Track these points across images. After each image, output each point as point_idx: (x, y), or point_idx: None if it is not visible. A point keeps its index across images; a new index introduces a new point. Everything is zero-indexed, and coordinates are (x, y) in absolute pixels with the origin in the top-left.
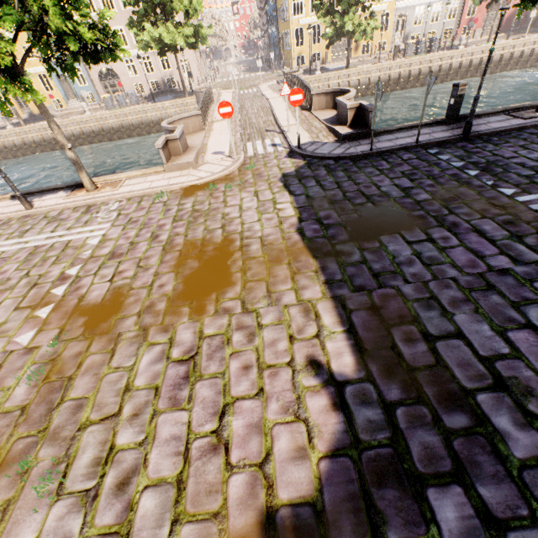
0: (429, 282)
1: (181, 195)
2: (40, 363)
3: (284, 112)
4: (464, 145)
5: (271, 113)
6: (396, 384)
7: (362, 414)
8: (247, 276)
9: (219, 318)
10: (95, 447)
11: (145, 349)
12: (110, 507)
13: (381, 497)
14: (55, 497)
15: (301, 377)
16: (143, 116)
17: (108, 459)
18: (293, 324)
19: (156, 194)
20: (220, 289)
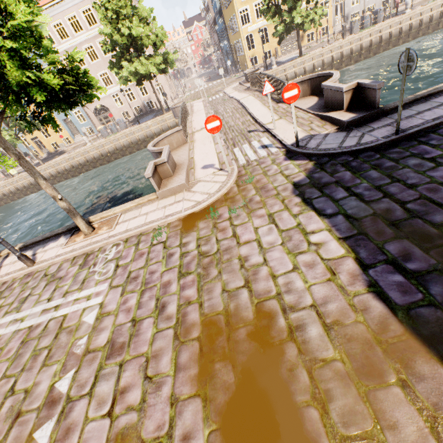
0: None
1: (180, 229)
2: None
3: (260, 109)
4: None
5: (246, 112)
6: None
7: None
8: (334, 422)
9: None
10: None
11: None
12: None
13: None
14: None
15: None
16: (131, 137)
17: None
18: None
19: (153, 231)
20: None
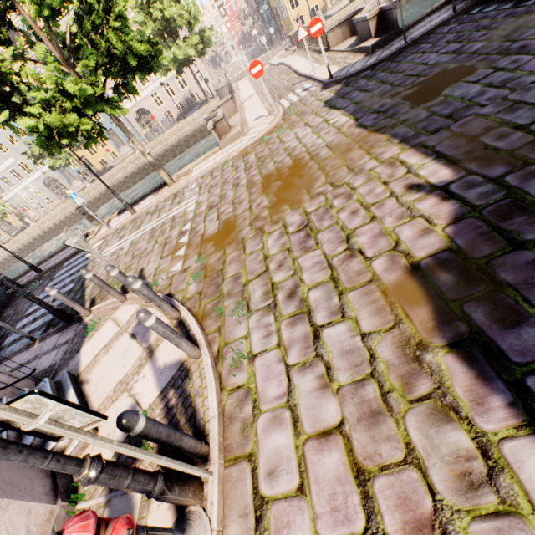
0: (508, 96)
1: (242, 156)
2: (196, 272)
3: (303, 64)
4: None
5: (291, 71)
6: (498, 166)
7: (472, 193)
8: (326, 170)
9: (316, 199)
10: (260, 288)
11: (267, 237)
12: (289, 305)
13: (510, 224)
14: (248, 315)
15: (405, 198)
16: (179, 134)
17: (273, 289)
18: (383, 176)
19: (222, 165)
20: (307, 186)
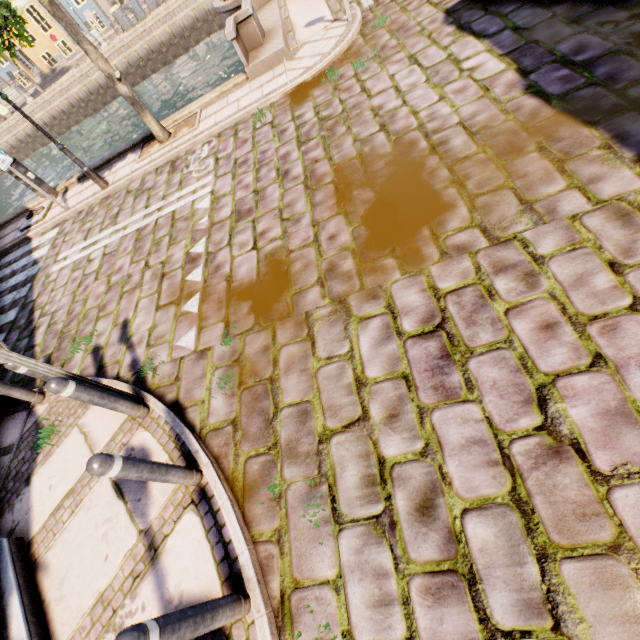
0: None
1: (289, 105)
2: (223, 367)
3: None
4: None
5: None
6: None
7: None
8: (469, 190)
9: (454, 262)
10: (356, 463)
11: (357, 327)
12: (422, 538)
13: None
14: (335, 526)
15: None
16: (171, 23)
17: (383, 476)
18: (606, 244)
19: (252, 116)
20: (431, 220)
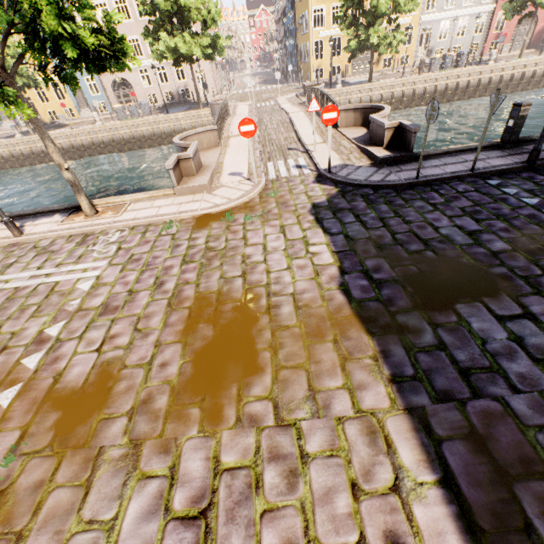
0: None
1: (192, 226)
2: None
3: (307, 128)
4: (531, 176)
5: (292, 128)
6: None
7: None
8: (279, 359)
9: (243, 433)
10: None
11: (135, 485)
12: None
13: None
14: None
15: None
16: (155, 127)
17: None
18: (355, 459)
19: (164, 223)
20: (243, 378)
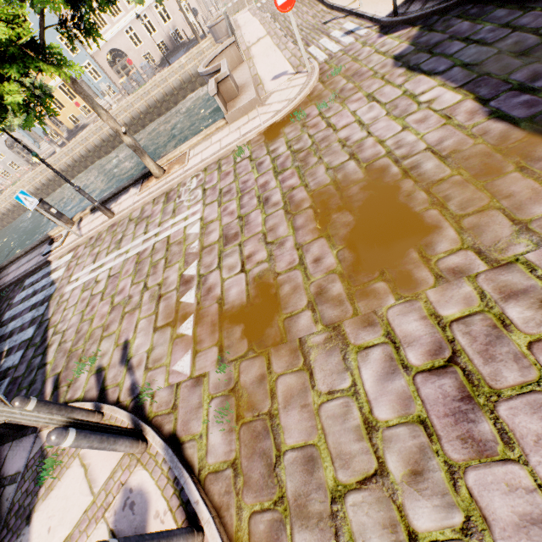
0: None
1: (264, 142)
2: (219, 397)
3: None
4: None
5: (316, 1)
6: None
7: None
8: (452, 211)
9: (452, 286)
10: (380, 535)
11: (356, 357)
12: None
13: None
14: None
15: None
16: (164, 86)
17: None
18: None
19: (233, 152)
20: (418, 242)
